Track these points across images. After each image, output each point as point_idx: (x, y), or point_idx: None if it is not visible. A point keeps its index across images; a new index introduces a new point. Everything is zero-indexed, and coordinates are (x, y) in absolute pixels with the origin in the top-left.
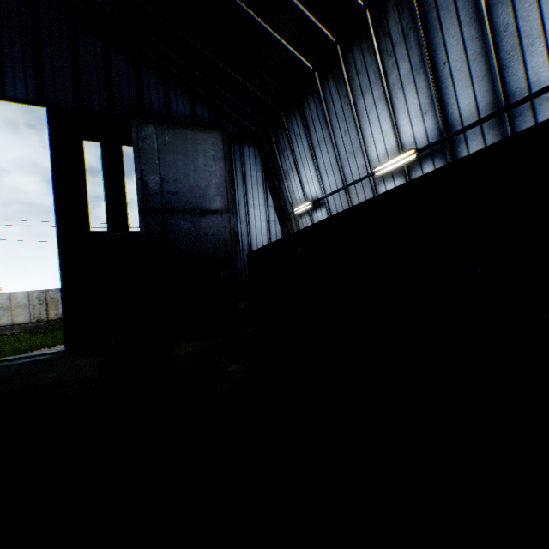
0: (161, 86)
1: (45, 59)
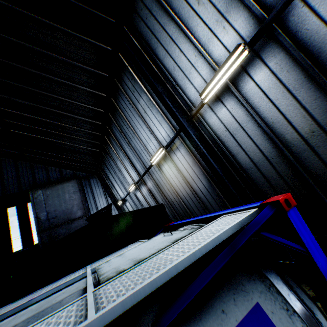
0: (44, 169)
1: None
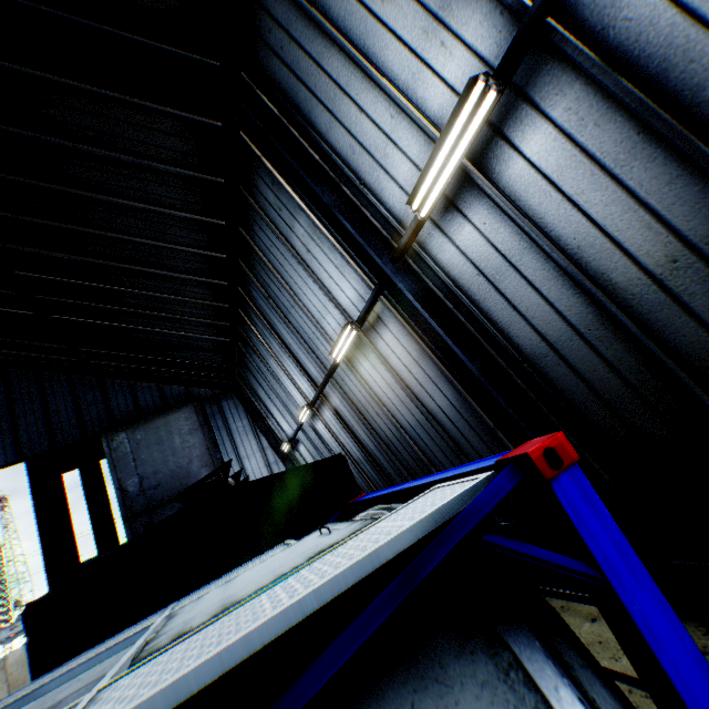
0: (128, 389)
1: (20, 420)
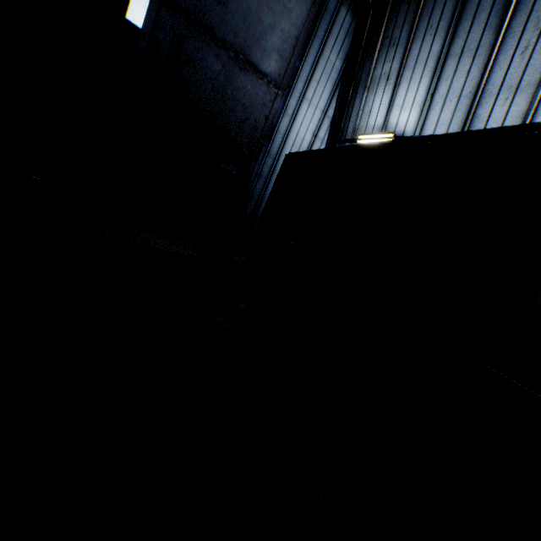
0: None
1: None
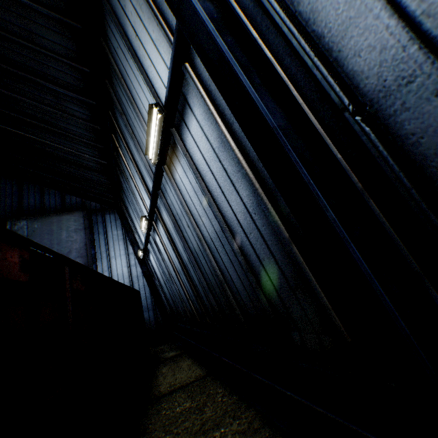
0: (38, 191)
1: None
